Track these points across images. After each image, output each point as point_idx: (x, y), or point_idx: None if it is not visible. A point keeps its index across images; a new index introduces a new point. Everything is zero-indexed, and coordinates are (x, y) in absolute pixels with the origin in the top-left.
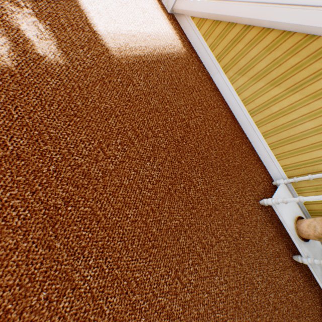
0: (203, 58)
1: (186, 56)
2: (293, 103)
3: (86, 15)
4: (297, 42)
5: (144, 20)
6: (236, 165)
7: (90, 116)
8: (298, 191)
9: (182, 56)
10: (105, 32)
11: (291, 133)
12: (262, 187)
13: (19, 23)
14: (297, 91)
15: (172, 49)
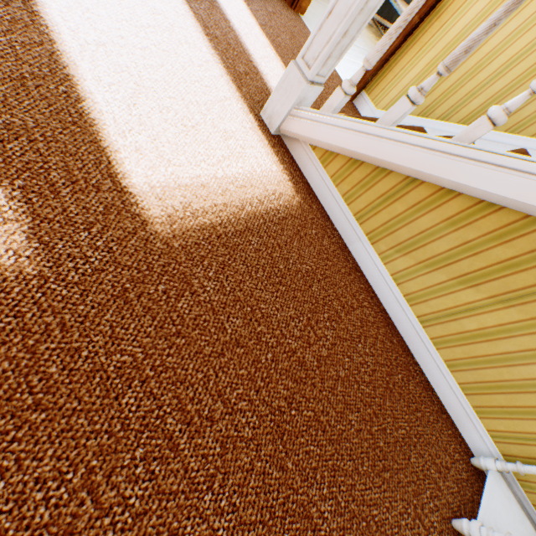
0: (331, 211)
1: (302, 209)
2: (506, 324)
3: (111, 157)
4: (507, 223)
5: (226, 153)
6: (400, 436)
7: (77, 397)
8: (526, 487)
9: (293, 212)
10: (145, 186)
11: (505, 375)
12: (453, 479)
13: None
14: (513, 305)
15: (275, 200)
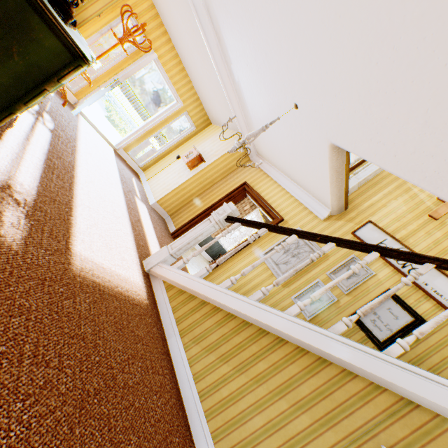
0: (164, 316)
1: (148, 307)
2: (241, 386)
3: (71, 236)
4: (238, 323)
5: (120, 264)
6: None
7: None
8: None
9: (143, 305)
10: (79, 252)
11: (243, 433)
12: None
13: (6, 210)
14: (243, 372)
15: (135, 294)
